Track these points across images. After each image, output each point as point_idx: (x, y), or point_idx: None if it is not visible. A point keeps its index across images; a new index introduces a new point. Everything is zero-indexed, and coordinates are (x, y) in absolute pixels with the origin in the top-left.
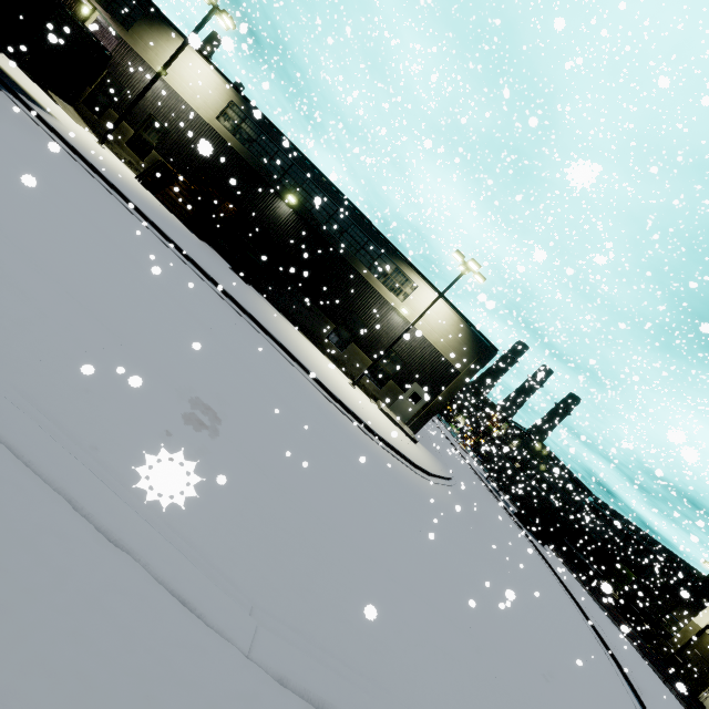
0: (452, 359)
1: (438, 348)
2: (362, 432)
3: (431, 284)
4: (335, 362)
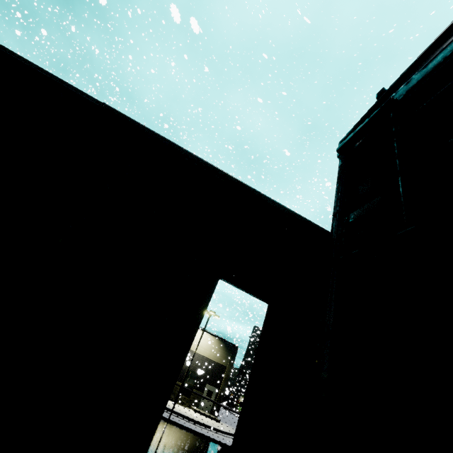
0: (220, 361)
1: (211, 358)
2: (192, 424)
3: None
4: None
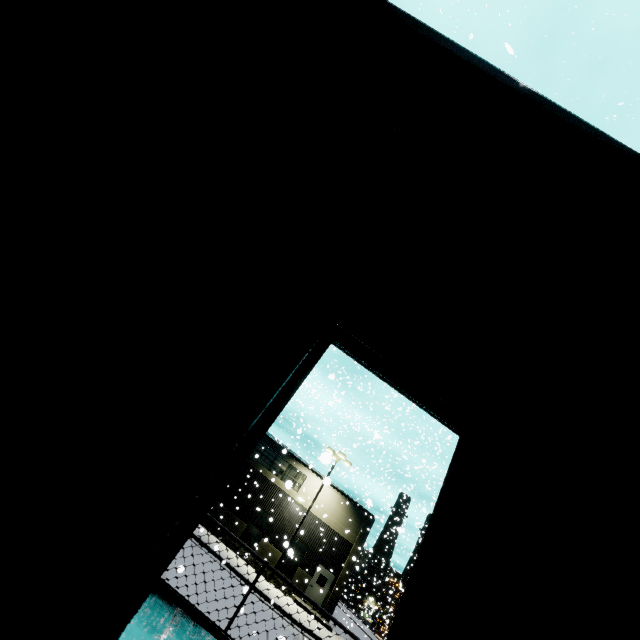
0: (344, 533)
1: (331, 525)
2: (288, 623)
3: (316, 472)
4: (249, 561)
